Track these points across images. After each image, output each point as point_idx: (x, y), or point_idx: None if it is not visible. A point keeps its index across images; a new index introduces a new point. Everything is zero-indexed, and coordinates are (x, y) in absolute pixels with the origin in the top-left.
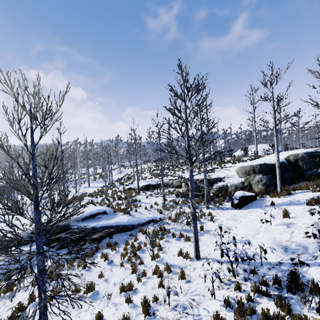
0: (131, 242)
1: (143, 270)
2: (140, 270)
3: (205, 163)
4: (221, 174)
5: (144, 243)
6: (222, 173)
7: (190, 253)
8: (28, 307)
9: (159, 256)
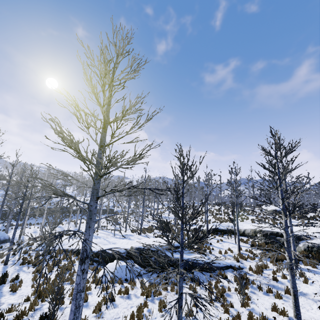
0: (215, 283)
1: (237, 312)
2: (231, 312)
3: (280, 215)
4: (307, 231)
5: (227, 287)
6: (309, 230)
7: (286, 312)
8: (145, 310)
9: (249, 304)
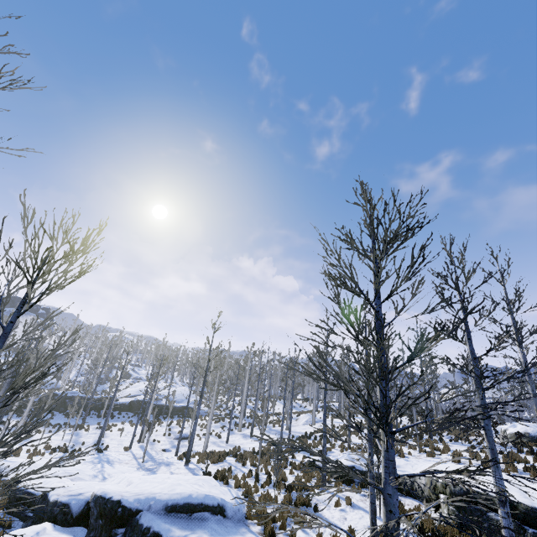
0: None
1: None
2: None
3: (533, 449)
4: None
5: None
6: None
7: None
8: None
9: None
